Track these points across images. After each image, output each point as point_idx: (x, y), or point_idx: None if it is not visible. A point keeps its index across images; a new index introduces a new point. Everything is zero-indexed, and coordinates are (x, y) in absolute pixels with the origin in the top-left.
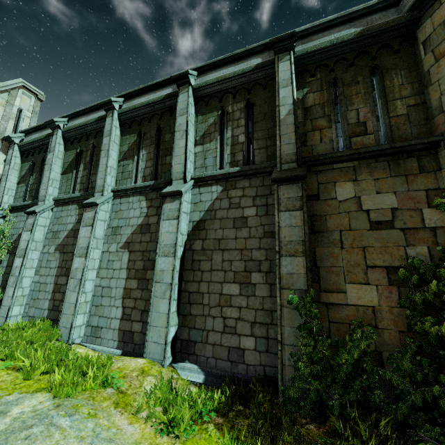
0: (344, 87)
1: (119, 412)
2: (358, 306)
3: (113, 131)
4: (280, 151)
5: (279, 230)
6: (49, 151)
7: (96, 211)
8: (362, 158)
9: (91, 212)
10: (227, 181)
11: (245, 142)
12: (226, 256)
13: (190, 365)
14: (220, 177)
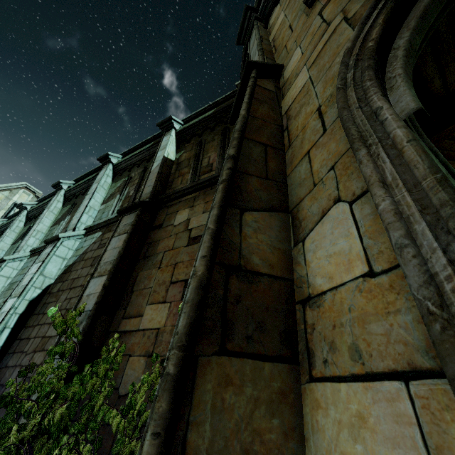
0: (205, 144)
1: None
2: (146, 330)
3: (54, 204)
4: (142, 193)
5: (104, 254)
6: (9, 227)
7: (1, 266)
8: (200, 187)
9: None
10: (108, 226)
11: (132, 195)
12: (70, 294)
13: None
14: (103, 224)
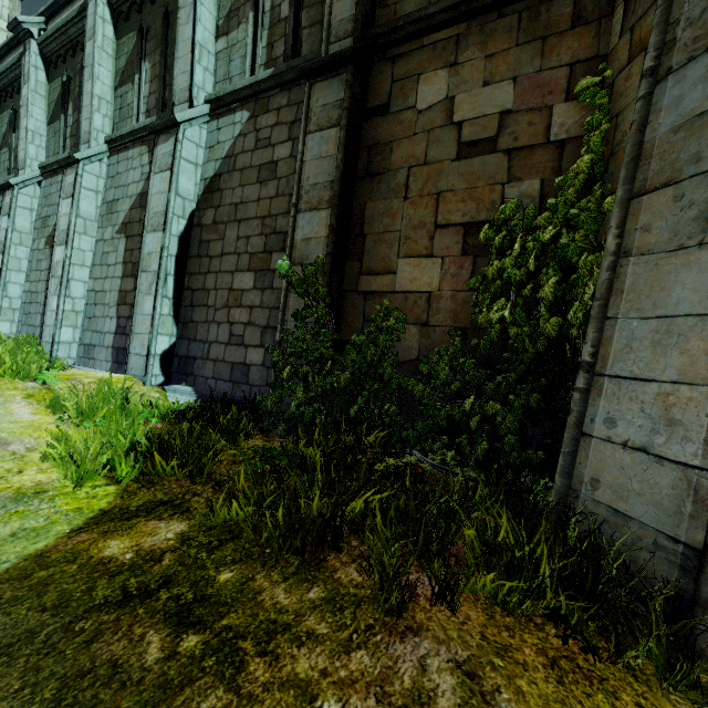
0: None
1: (28, 402)
2: (409, 293)
3: (99, 28)
4: (329, 18)
5: (303, 167)
6: (23, 83)
7: (78, 173)
8: (473, 11)
9: (72, 175)
10: (257, 99)
11: (289, 17)
12: (242, 231)
13: (185, 387)
14: (246, 94)
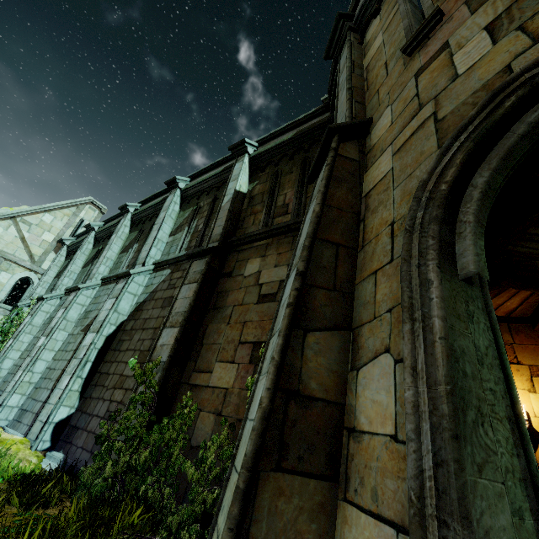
0: (282, 176)
1: None
2: (216, 388)
3: (122, 229)
4: (211, 233)
5: (175, 302)
6: (79, 249)
7: (77, 295)
8: (273, 234)
9: (73, 295)
10: (177, 264)
11: (201, 230)
12: (143, 336)
13: (59, 454)
14: (172, 261)
